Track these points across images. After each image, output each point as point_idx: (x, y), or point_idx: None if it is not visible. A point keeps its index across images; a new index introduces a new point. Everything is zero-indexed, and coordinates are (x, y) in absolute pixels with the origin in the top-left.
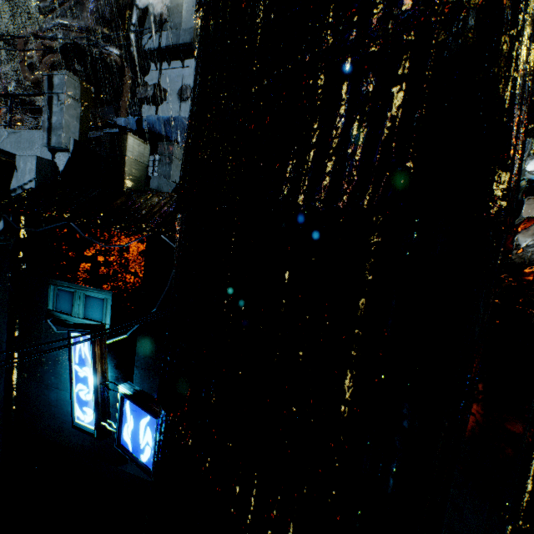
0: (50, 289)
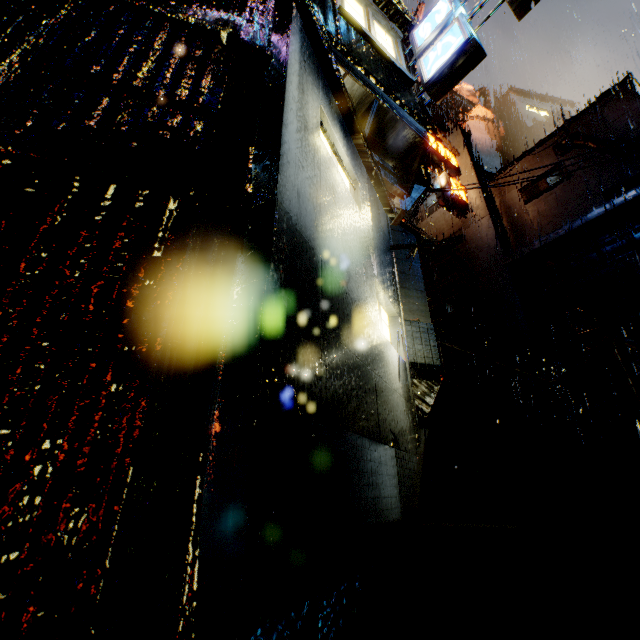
0: None
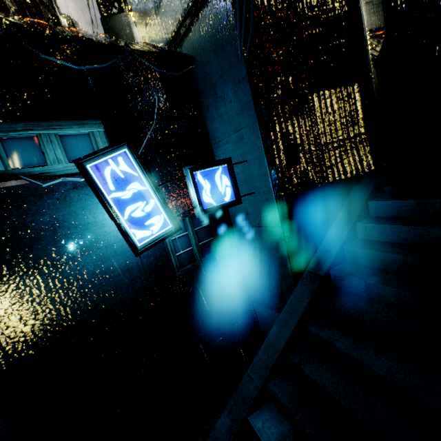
0: None
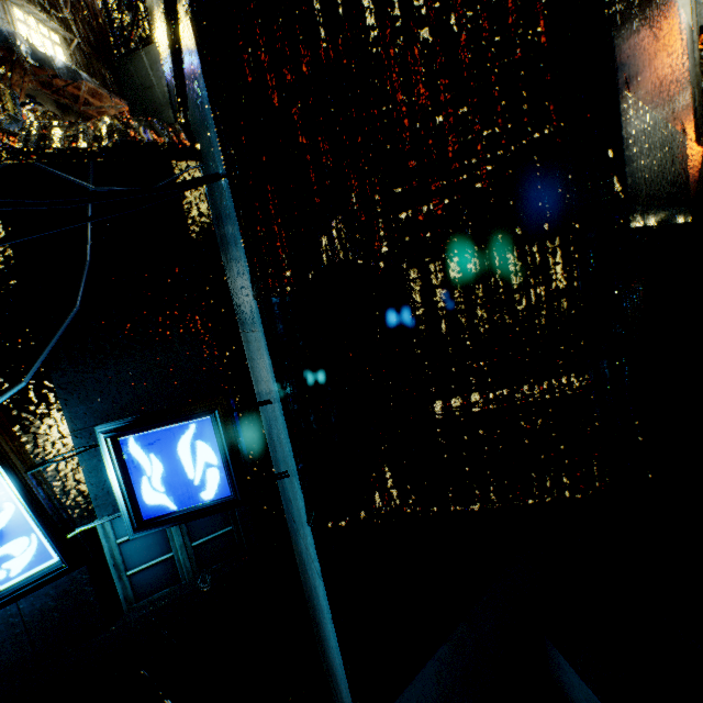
0: None
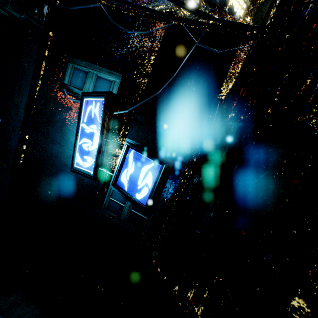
0: (68, 67)
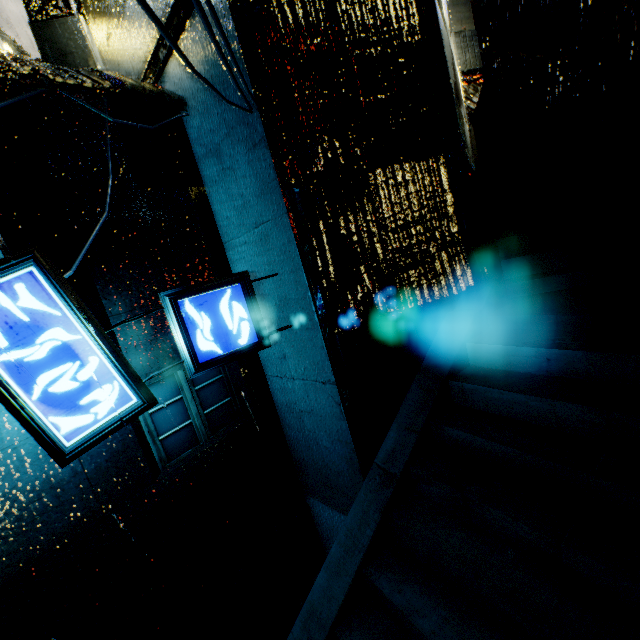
0: None
